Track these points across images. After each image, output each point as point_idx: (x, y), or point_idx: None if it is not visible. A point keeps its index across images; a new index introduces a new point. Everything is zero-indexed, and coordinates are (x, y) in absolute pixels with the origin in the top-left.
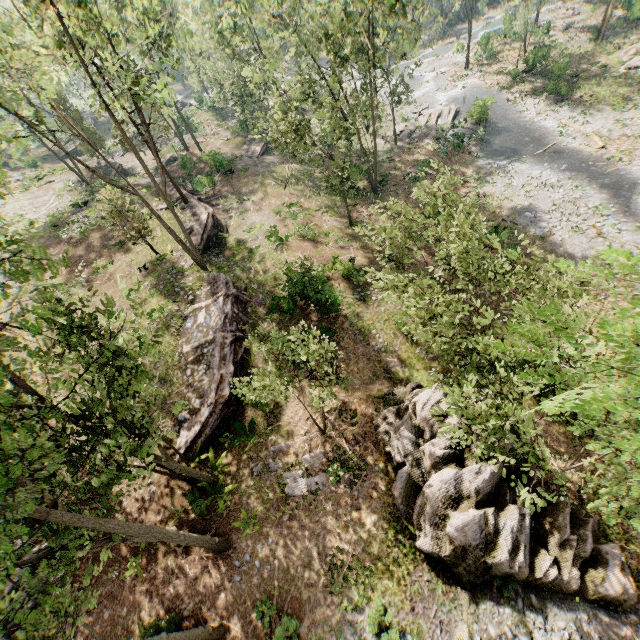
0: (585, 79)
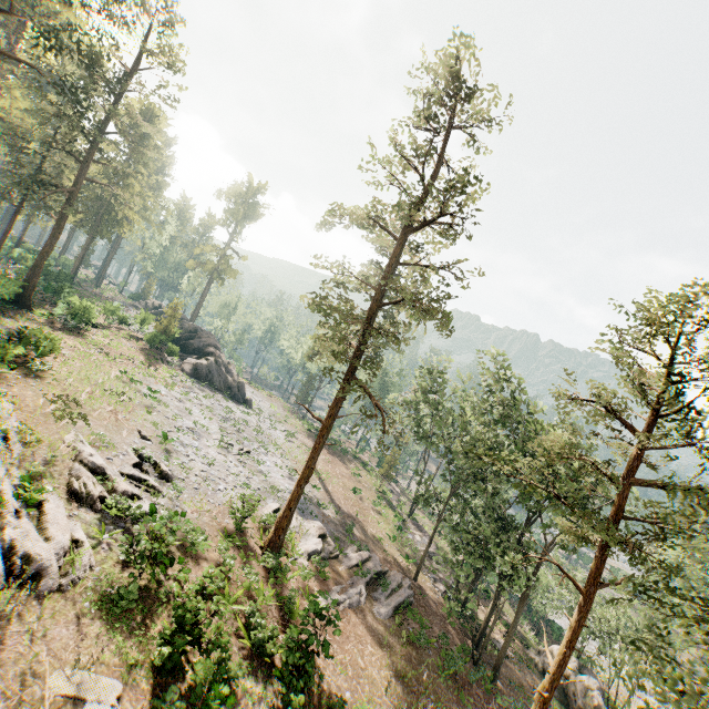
0: None
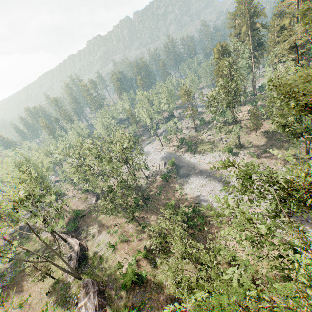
0: (198, 144)
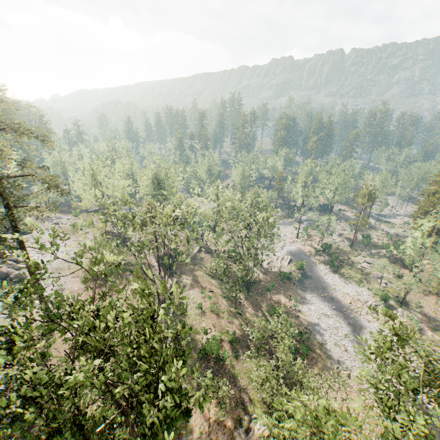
0: (345, 264)
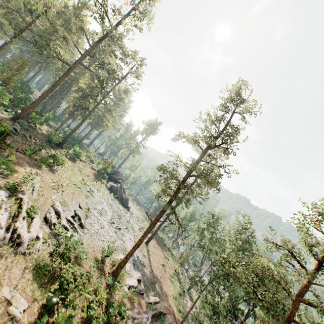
0: None
